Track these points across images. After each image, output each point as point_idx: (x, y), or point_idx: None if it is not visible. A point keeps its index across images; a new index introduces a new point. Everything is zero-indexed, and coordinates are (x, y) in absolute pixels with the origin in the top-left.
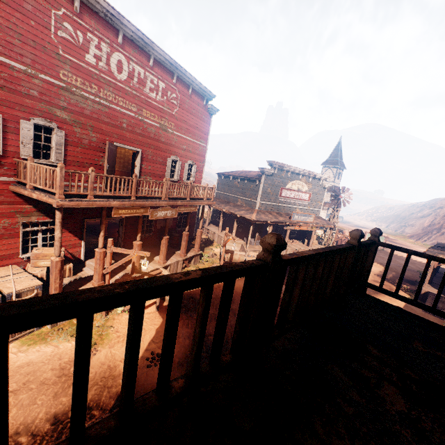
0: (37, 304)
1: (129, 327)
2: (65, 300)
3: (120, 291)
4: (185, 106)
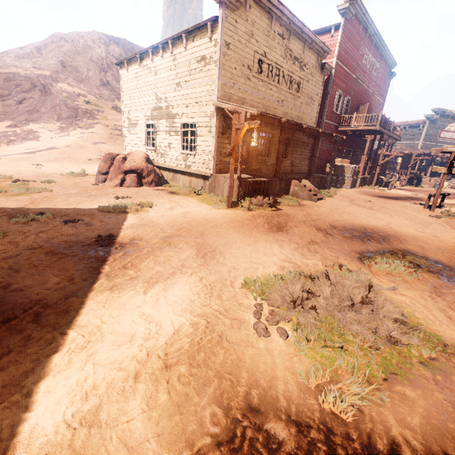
0: None
1: None
2: None
3: None
4: (382, 77)
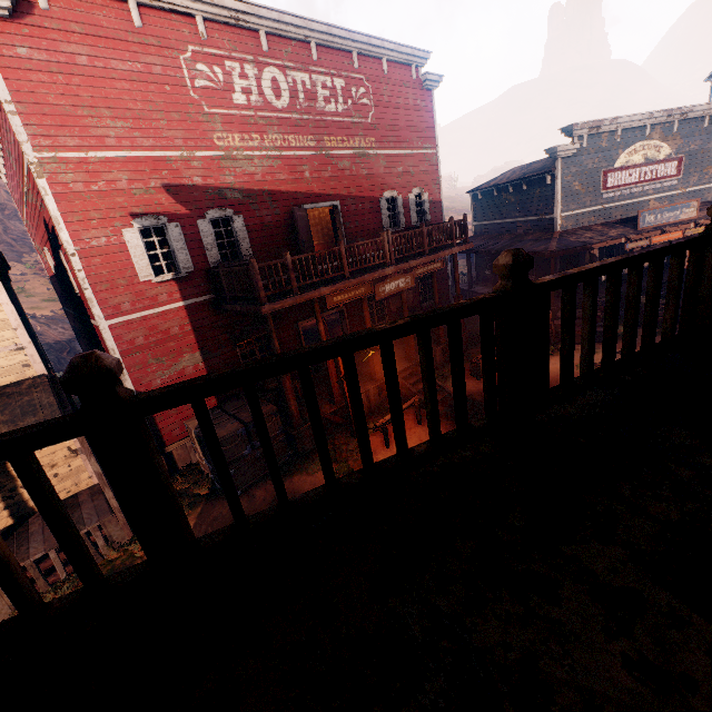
0: (266, 361)
1: (347, 383)
2: (283, 357)
3: (326, 345)
4: (383, 100)
